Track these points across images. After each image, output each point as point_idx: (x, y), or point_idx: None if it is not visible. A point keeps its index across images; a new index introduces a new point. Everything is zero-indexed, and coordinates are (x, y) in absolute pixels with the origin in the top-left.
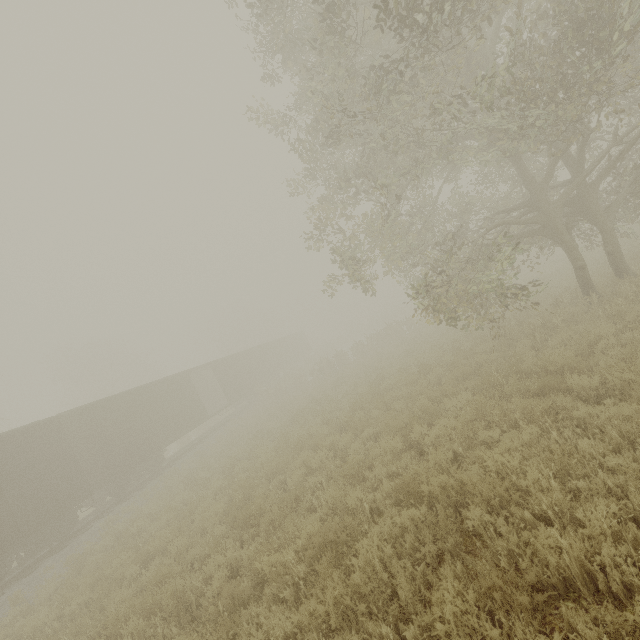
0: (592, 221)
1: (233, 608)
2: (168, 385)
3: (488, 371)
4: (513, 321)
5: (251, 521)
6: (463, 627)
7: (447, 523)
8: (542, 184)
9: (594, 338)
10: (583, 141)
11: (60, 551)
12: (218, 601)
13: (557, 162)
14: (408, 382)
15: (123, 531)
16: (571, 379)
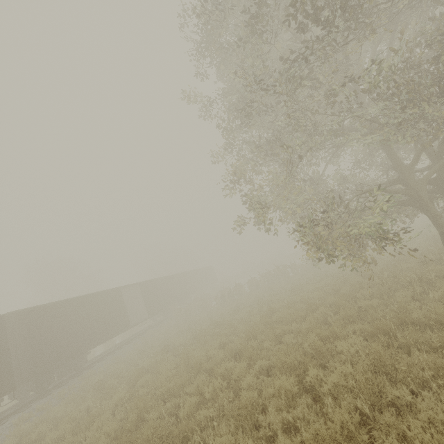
0: None
1: None
2: (103, 297)
3: (373, 316)
4: (386, 273)
5: None
6: None
7: None
8: (409, 166)
9: None
10: (443, 135)
11: None
12: None
13: (422, 150)
14: (296, 317)
15: (24, 436)
16: None
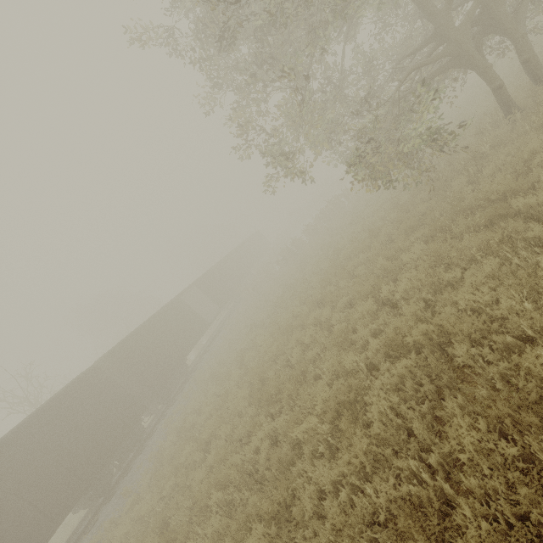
0: (502, 33)
1: (283, 468)
2: (168, 312)
3: (432, 217)
4: (442, 163)
5: (273, 399)
6: (481, 450)
7: (438, 364)
8: (445, 10)
9: (528, 155)
10: None
11: (142, 452)
12: (270, 465)
13: None
14: (362, 248)
15: (180, 428)
16: (517, 203)
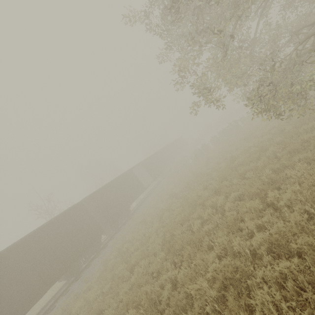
0: None
1: (178, 311)
2: (124, 177)
3: (314, 145)
4: None
5: (177, 253)
6: None
7: None
8: None
9: None
10: None
11: (98, 256)
12: (169, 303)
13: None
14: (253, 159)
15: (119, 250)
16: None
